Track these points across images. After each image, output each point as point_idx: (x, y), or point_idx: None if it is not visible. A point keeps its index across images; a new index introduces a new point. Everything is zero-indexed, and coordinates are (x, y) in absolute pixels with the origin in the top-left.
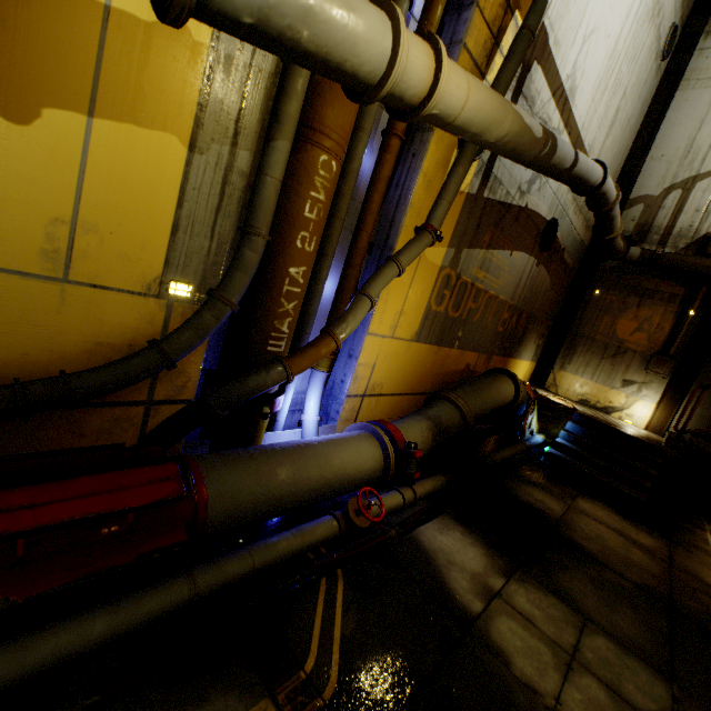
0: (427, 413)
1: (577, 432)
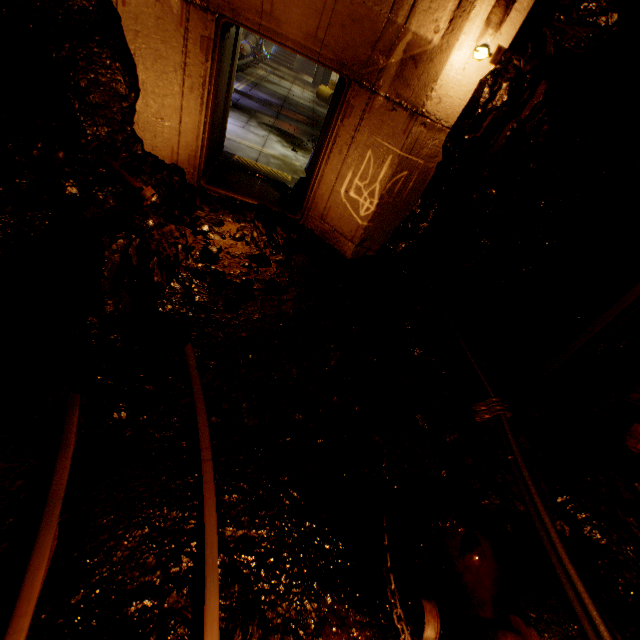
0: (250, 39)
1: (276, 50)
